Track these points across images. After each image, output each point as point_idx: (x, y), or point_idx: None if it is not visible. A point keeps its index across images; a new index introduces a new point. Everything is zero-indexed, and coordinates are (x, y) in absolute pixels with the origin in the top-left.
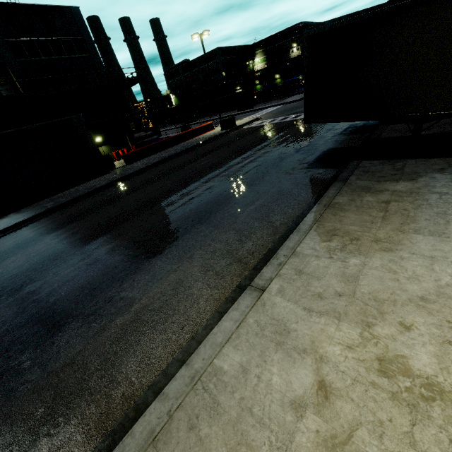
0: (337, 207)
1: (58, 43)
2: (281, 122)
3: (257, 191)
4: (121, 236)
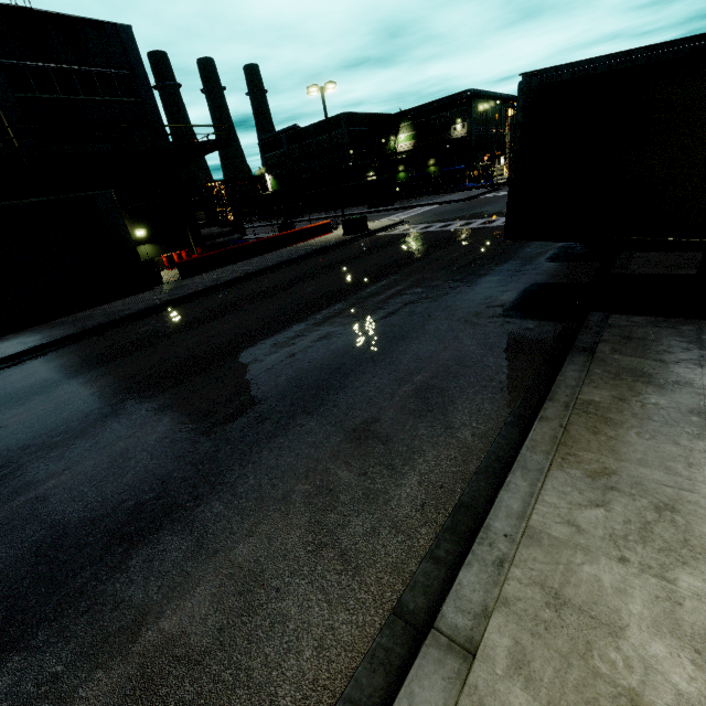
0: (593, 412)
1: (91, 76)
2: (442, 231)
3: (415, 352)
4: (148, 424)
